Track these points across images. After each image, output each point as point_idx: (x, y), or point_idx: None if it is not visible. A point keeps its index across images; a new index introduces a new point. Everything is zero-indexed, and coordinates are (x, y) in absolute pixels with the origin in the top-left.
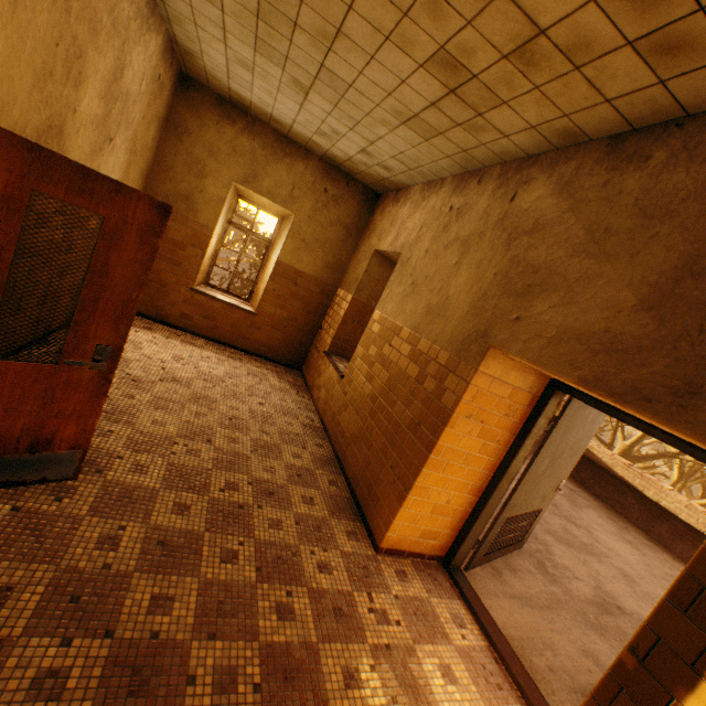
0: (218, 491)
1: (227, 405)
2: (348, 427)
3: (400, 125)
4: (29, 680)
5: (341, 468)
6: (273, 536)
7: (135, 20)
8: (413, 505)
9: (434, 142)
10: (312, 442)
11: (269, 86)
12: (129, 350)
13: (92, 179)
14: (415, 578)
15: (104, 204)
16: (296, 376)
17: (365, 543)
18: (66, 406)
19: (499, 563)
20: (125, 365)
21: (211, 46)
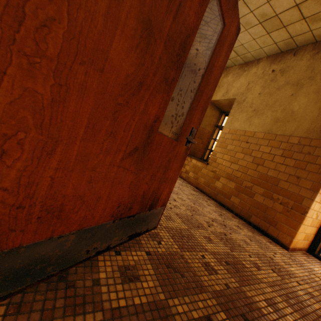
0: (208, 227)
1: None
2: (224, 188)
3: (257, 24)
4: None
5: (228, 209)
6: (252, 249)
7: None
8: (305, 222)
9: (272, 34)
10: (205, 198)
11: None
12: None
13: None
14: (312, 262)
15: (228, 14)
16: None
17: (278, 246)
18: (169, 174)
19: None
20: None
21: None
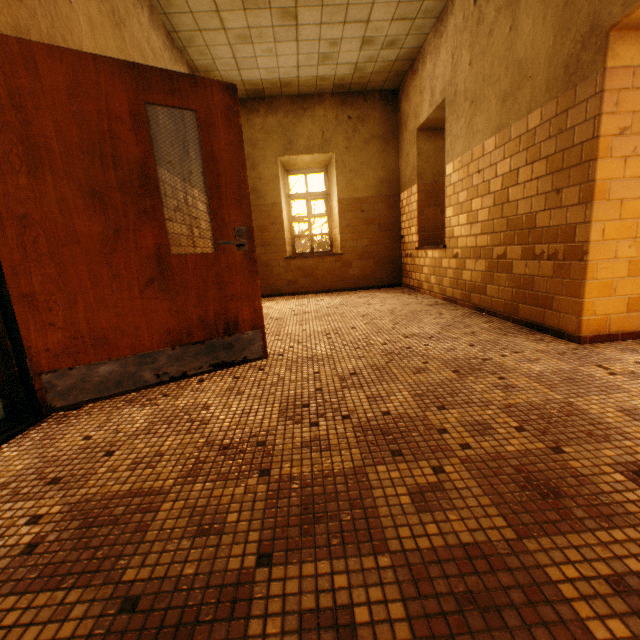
0: (381, 346)
1: (354, 312)
2: (474, 277)
3: None
4: (298, 444)
5: (488, 314)
6: (452, 356)
7: (164, 52)
8: (599, 273)
9: None
10: (446, 310)
11: (267, 44)
12: (264, 310)
13: (175, 80)
14: None
15: (191, 99)
16: (400, 289)
17: (559, 342)
18: (235, 289)
19: None
20: (266, 316)
21: (216, 45)
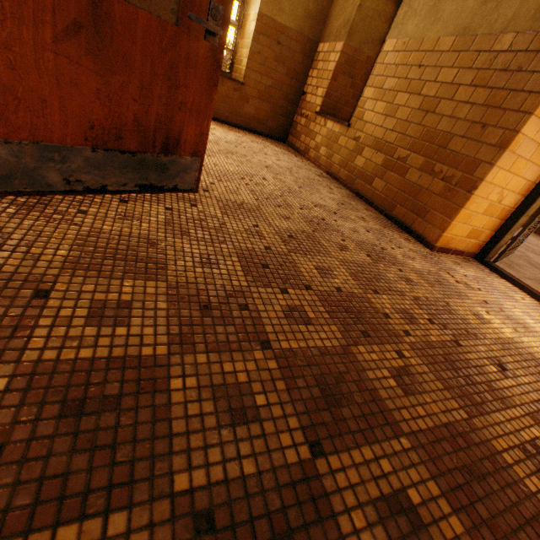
0: (299, 210)
1: (256, 159)
2: (367, 166)
3: None
4: (279, 313)
5: (366, 202)
6: (358, 238)
7: None
8: (472, 206)
9: None
10: (333, 186)
11: None
12: None
13: None
14: (466, 266)
15: None
16: (285, 146)
17: (419, 245)
18: (187, 96)
19: (506, 261)
20: None
21: None
